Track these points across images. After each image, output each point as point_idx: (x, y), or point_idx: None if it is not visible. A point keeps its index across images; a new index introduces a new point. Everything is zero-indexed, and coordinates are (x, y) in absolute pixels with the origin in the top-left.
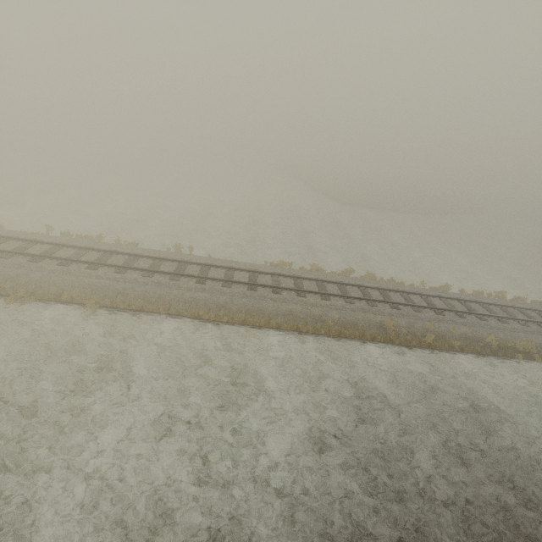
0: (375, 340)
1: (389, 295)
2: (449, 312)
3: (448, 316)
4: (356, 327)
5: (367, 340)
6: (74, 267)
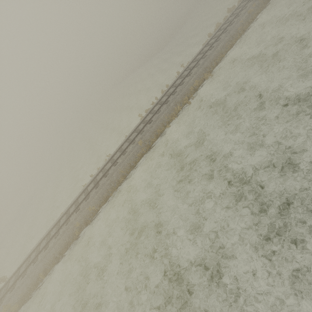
0: None
1: None
2: None
3: None
4: None
5: None
6: (178, 89)
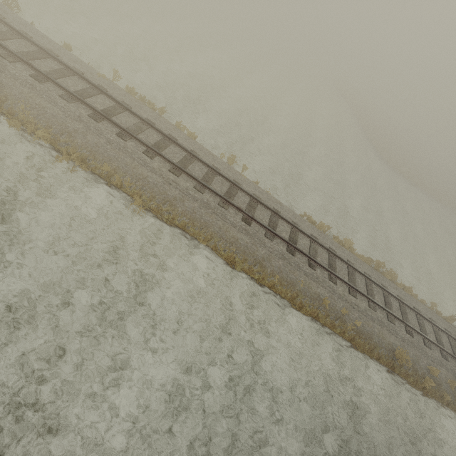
0: (379, 360)
1: (407, 312)
2: (452, 358)
3: (451, 363)
4: (370, 340)
5: (372, 357)
6: (132, 145)
